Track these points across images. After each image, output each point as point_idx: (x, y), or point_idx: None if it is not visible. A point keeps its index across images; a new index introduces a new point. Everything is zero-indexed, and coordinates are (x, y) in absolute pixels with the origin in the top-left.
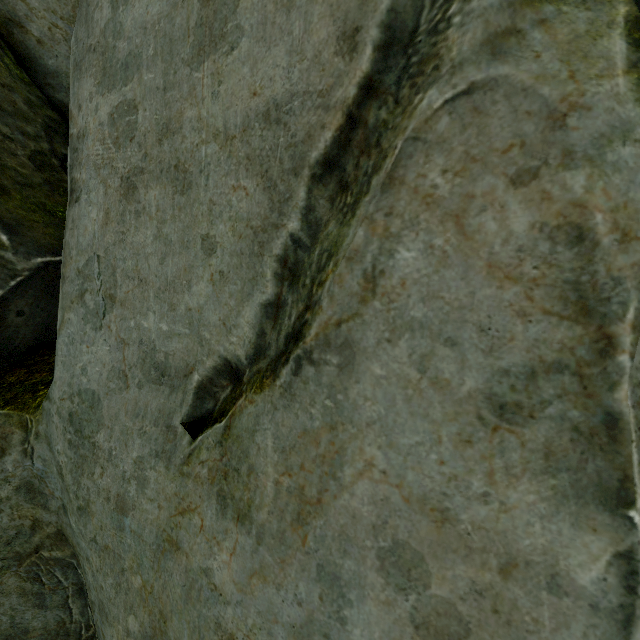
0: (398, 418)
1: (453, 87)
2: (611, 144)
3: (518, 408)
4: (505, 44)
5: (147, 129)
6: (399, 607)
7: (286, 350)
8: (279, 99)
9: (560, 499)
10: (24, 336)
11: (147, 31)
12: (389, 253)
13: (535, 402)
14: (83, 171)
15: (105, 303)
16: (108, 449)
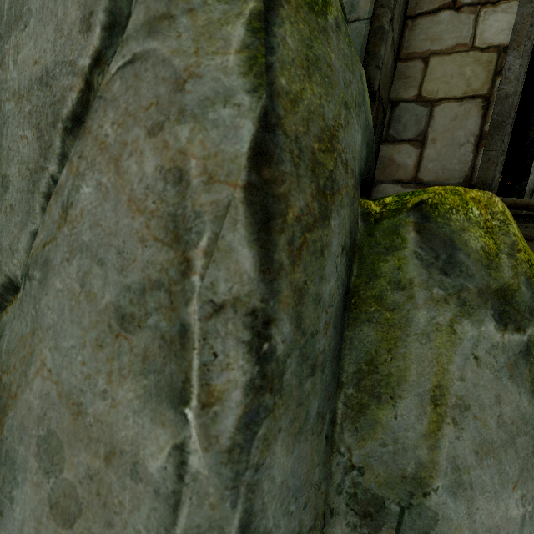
0: (64, 325)
1: (123, 57)
2: (214, 106)
3: (132, 318)
4: (160, 25)
5: None
6: (44, 489)
7: None
8: (49, 67)
9: (147, 397)
10: None
11: None
12: (77, 188)
13: (142, 314)
14: None
15: None
16: None
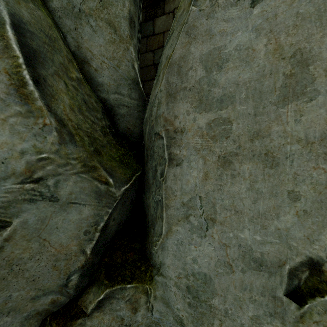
0: None
1: None
2: None
3: None
4: None
5: (240, 133)
6: None
7: None
8: None
9: None
10: (112, 231)
11: (239, 85)
12: None
13: None
14: (183, 150)
15: (207, 222)
16: (223, 309)
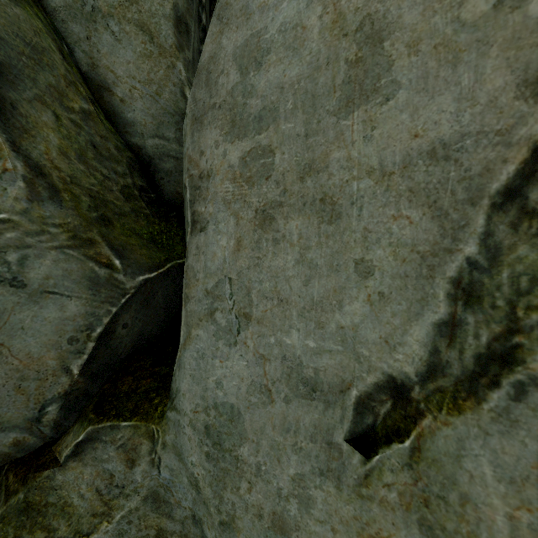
0: None
1: None
2: None
3: None
4: None
5: (286, 169)
6: None
7: (485, 371)
8: (446, 139)
9: None
10: (125, 345)
11: (284, 90)
12: None
13: None
14: (209, 205)
15: (239, 321)
16: (255, 463)
